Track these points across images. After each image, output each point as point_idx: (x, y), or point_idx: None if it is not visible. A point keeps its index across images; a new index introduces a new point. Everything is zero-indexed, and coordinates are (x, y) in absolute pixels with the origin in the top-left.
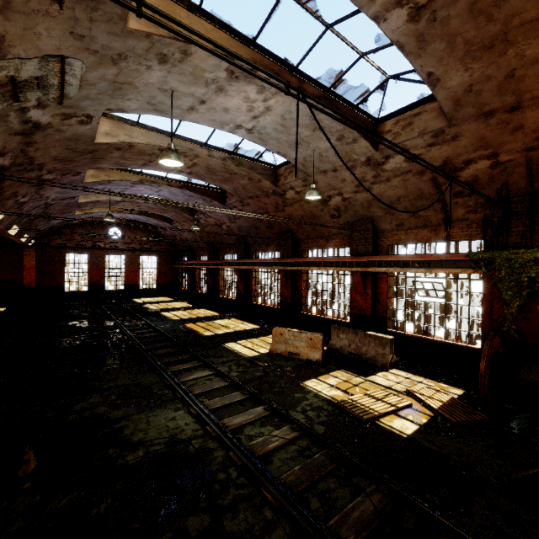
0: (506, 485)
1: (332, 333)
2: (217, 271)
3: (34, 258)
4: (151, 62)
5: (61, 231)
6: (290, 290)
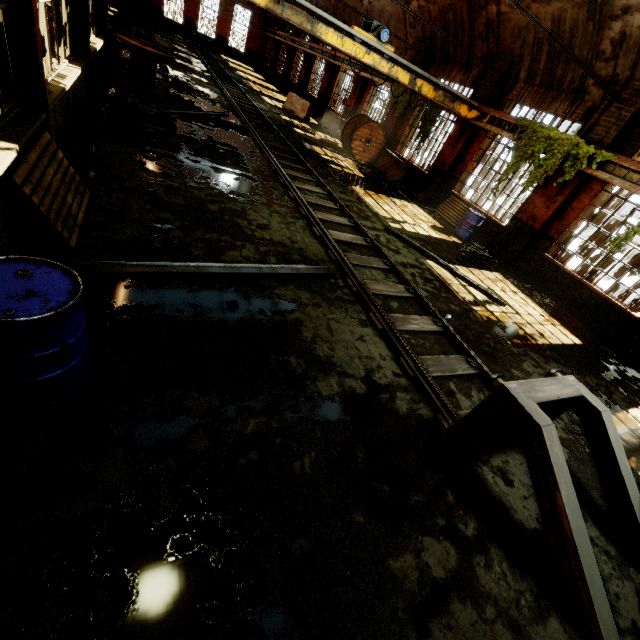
0: (304, 139)
1: (325, 114)
2: (295, 52)
3: None
4: None
5: None
6: (327, 83)
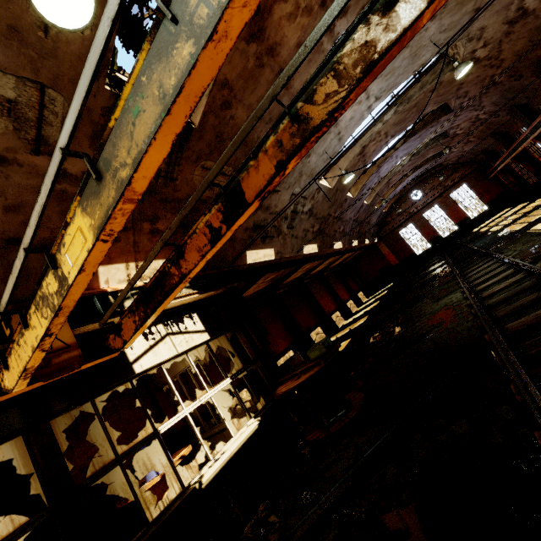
0: None
1: None
2: (526, 152)
3: (385, 247)
4: (307, 161)
5: (384, 221)
6: None
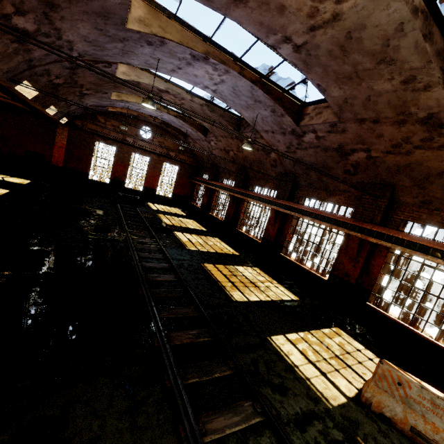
0: None
1: None
2: (241, 201)
3: (65, 138)
4: None
5: (95, 116)
6: (360, 269)
